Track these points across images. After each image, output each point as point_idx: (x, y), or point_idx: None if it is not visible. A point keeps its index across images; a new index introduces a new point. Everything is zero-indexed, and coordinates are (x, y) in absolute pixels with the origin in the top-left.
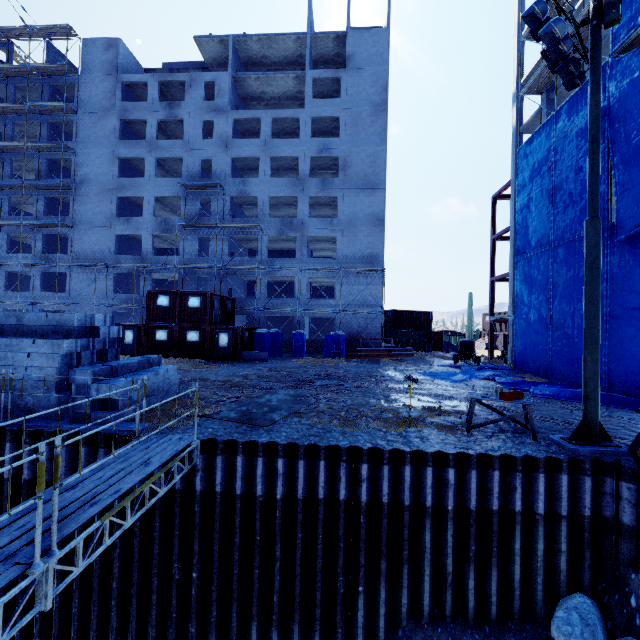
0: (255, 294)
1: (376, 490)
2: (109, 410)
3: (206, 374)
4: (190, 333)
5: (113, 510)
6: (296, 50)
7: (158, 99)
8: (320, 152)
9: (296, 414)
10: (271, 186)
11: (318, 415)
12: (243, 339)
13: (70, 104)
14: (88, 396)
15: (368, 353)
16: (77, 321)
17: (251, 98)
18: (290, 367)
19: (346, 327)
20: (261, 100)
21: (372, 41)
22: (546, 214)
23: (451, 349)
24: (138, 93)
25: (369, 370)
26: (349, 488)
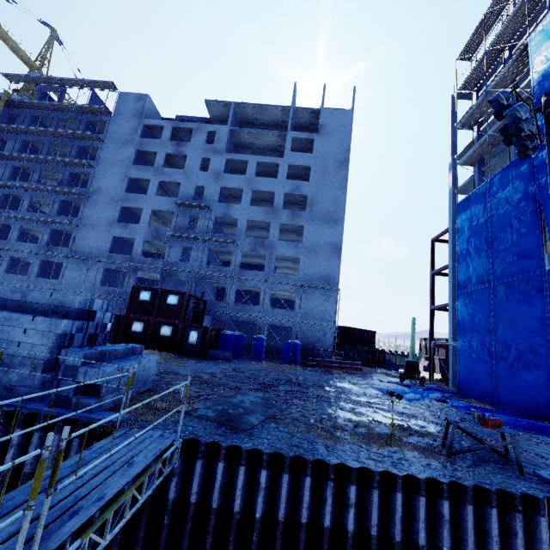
0: (225, 299)
1: (363, 518)
2: (100, 397)
3: (176, 368)
4: (164, 327)
5: (95, 524)
6: (281, 117)
7: (169, 139)
8: (293, 190)
9: (272, 419)
10: (250, 212)
11: (294, 422)
12: (211, 338)
13: (99, 134)
14: (74, 379)
15: (322, 363)
16: (78, 303)
17: (242, 146)
18: (252, 369)
19: (302, 337)
20: (249, 148)
21: (340, 117)
22: (485, 257)
23: (393, 367)
24: (154, 133)
25: (325, 380)
26: (334, 513)
